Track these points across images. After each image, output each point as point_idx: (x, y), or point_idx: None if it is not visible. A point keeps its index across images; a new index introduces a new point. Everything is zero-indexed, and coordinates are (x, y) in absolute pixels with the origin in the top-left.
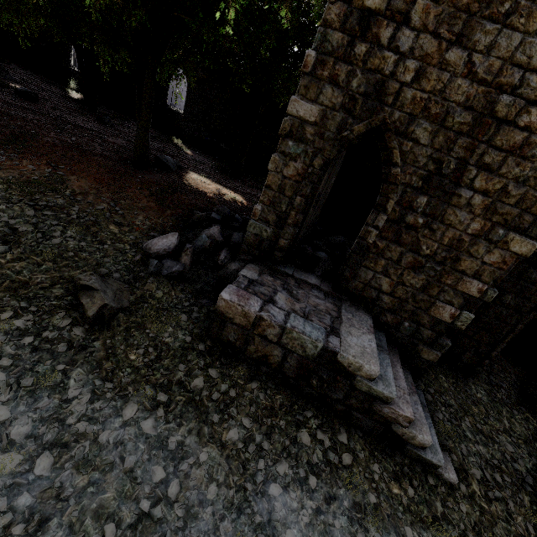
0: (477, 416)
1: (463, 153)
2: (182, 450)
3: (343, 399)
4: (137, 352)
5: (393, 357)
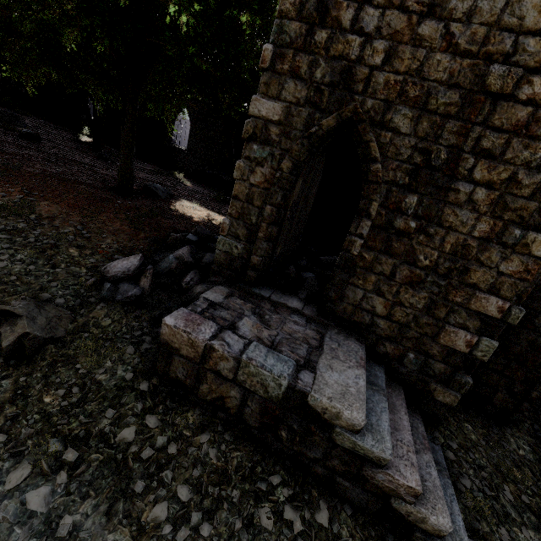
0: (522, 483)
1: (454, 139)
2: (77, 538)
3: (323, 459)
4: (55, 393)
5: (397, 398)
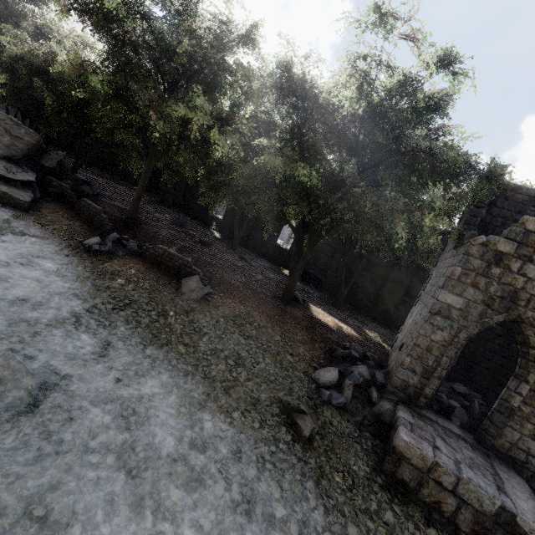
0: None
1: None
2: None
3: None
4: (338, 475)
5: None
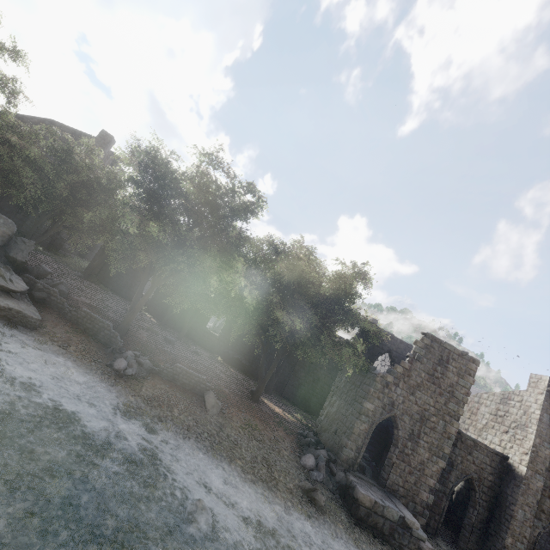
0: None
1: (419, 427)
2: None
3: (408, 544)
4: (340, 524)
5: None
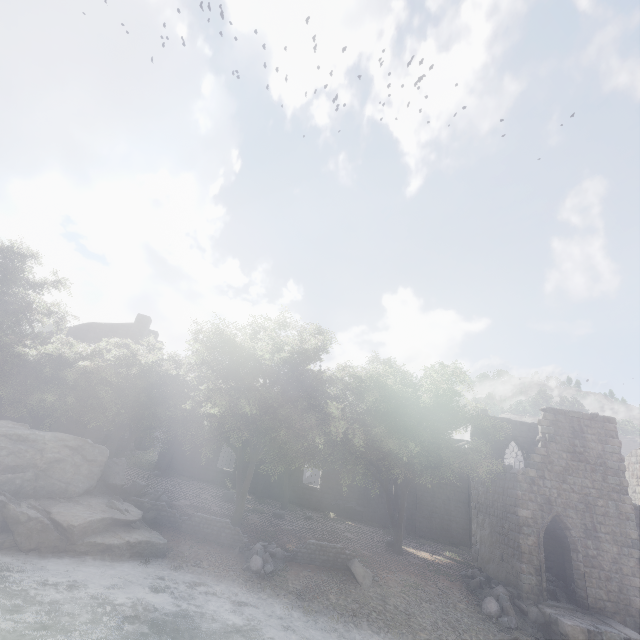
0: None
1: (590, 519)
2: None
3: None
4: None
5: None
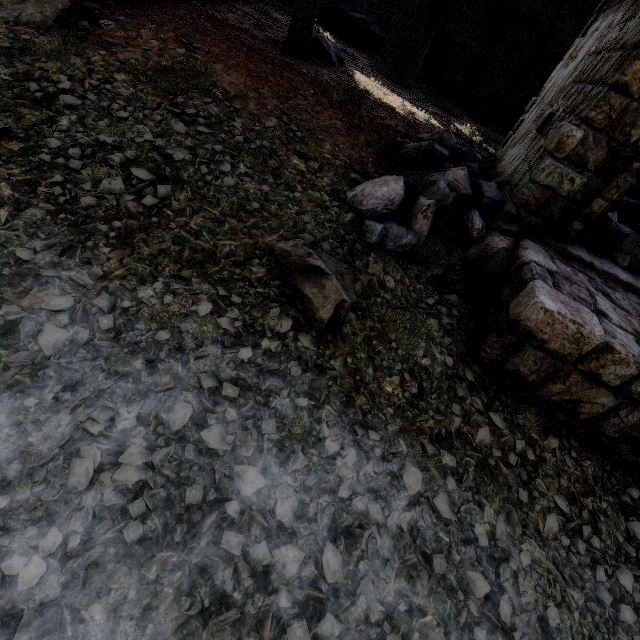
0: None
1: None
2: (495, 547)
3: None
4: (391, 381)
5: None
